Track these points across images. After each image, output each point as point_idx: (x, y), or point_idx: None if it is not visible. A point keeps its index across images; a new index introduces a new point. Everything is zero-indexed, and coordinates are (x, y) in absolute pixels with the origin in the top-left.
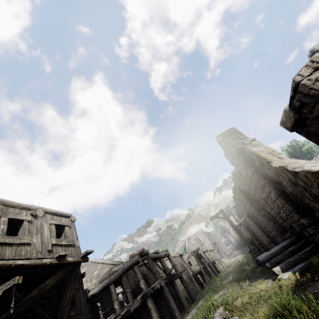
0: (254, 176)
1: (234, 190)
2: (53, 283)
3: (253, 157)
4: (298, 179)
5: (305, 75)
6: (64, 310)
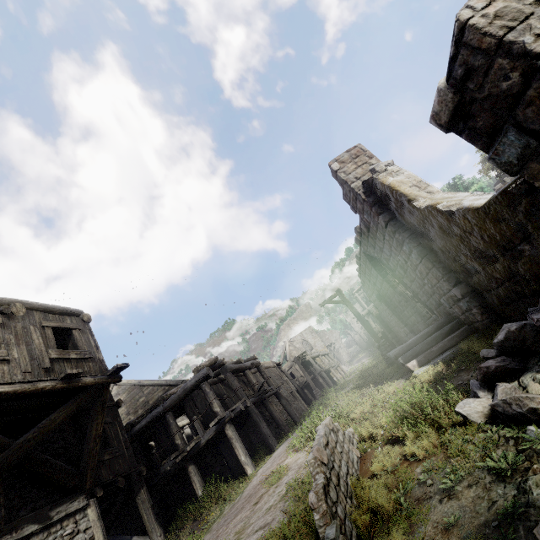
0: (388, 227)
1: (359, 257)
2: (63, 417)
3: (388, 195)
4: (453, 224)
5: (479, 7)
6: (90, 453)
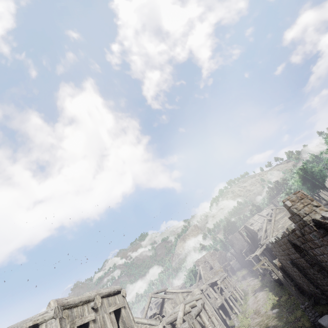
0: None
1: (280, 239)
2: None
3: None
4: None
5: None
6: None
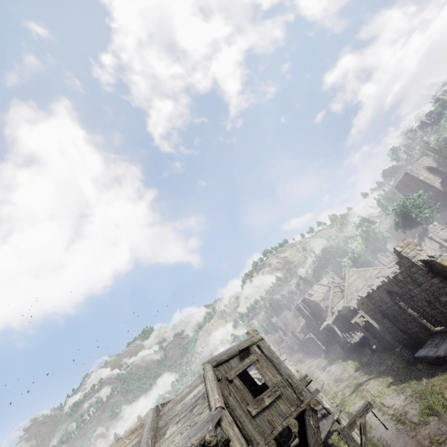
0: (439, 284)
1: (375, 290)
2: None
3: (443, 270)
4: None
5: None
6: None
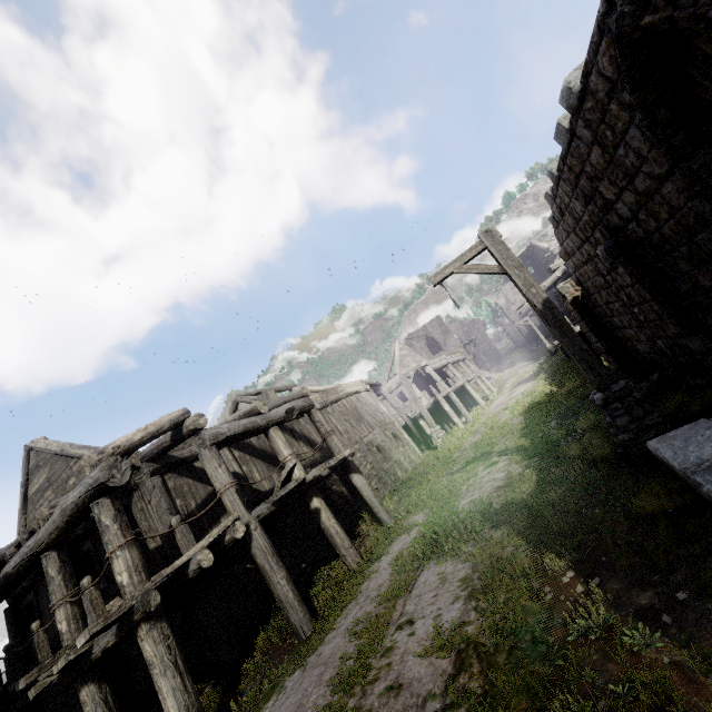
0: None
1: (578, 92)
2: None
3: None
4: None
5: None
6: None
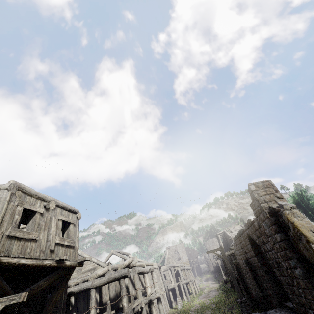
0: (281, 243)
1: (241, 233)
2: (45, 285)
3: (288, 226)
4: None
5: None
6: (46, 313)
